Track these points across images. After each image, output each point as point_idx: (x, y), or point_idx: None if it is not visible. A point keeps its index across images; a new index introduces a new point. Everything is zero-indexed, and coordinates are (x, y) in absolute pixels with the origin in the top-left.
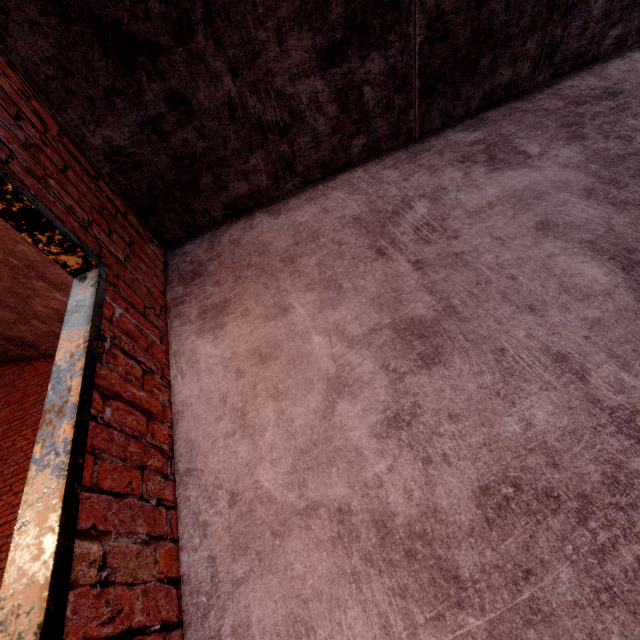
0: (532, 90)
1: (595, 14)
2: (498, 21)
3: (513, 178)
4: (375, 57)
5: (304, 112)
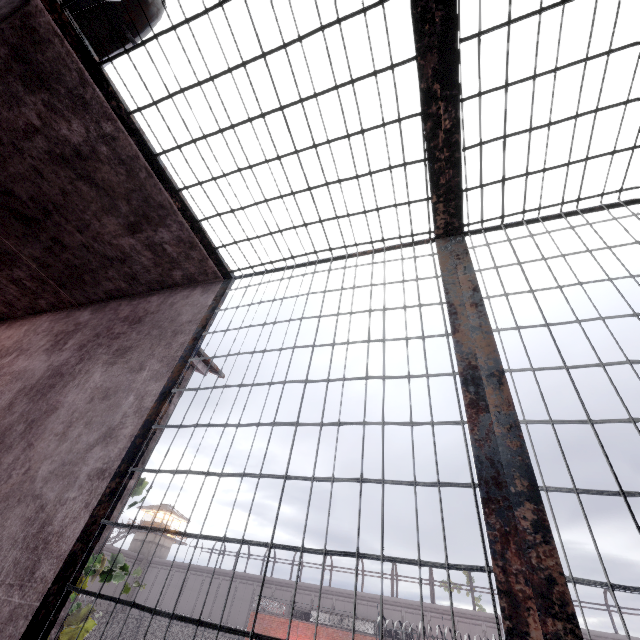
0: (141, 294)
1: (148, 263)
2: (77, 262)
3: (38, 360)
4: (18, 270)
5: (1, 286)
